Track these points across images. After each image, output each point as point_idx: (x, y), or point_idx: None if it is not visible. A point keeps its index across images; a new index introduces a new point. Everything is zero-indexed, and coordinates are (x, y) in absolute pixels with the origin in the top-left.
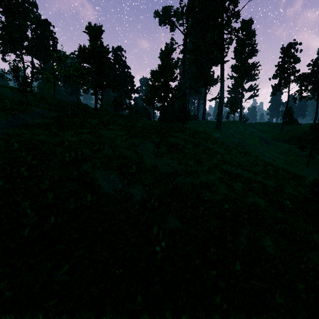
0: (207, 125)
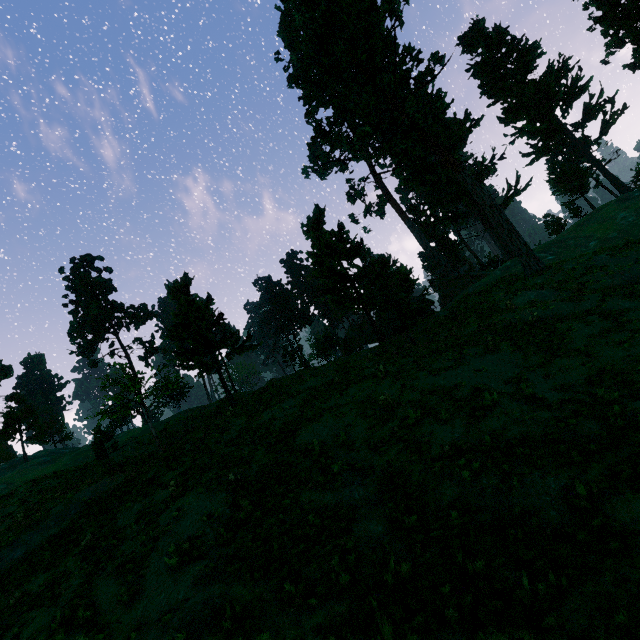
0: (504, 278)
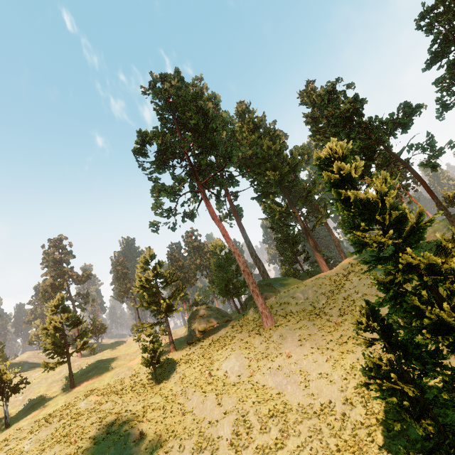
0: None
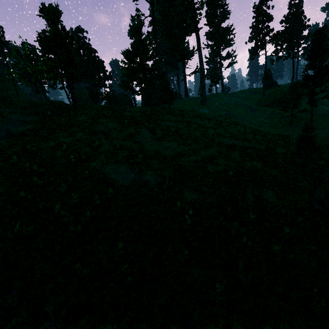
0: (192, 102)
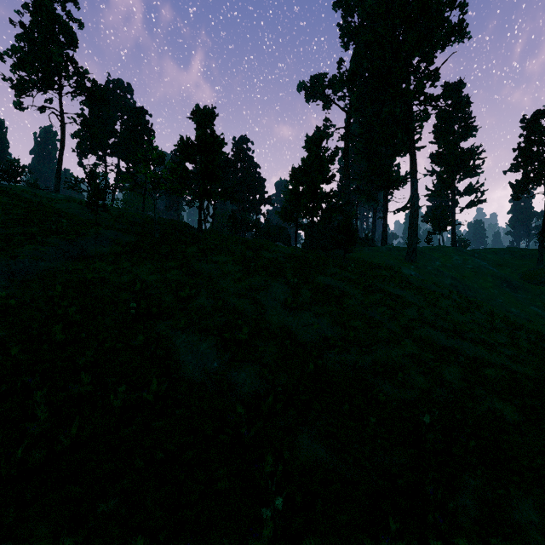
0: (389, 254)
